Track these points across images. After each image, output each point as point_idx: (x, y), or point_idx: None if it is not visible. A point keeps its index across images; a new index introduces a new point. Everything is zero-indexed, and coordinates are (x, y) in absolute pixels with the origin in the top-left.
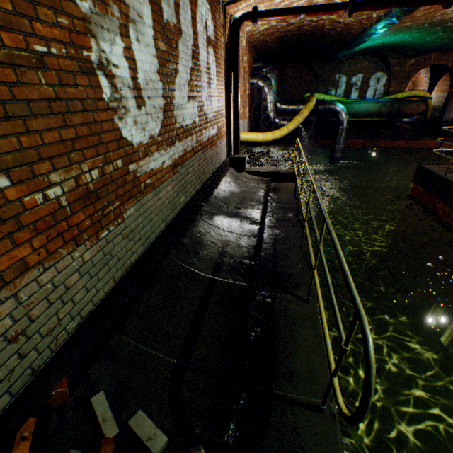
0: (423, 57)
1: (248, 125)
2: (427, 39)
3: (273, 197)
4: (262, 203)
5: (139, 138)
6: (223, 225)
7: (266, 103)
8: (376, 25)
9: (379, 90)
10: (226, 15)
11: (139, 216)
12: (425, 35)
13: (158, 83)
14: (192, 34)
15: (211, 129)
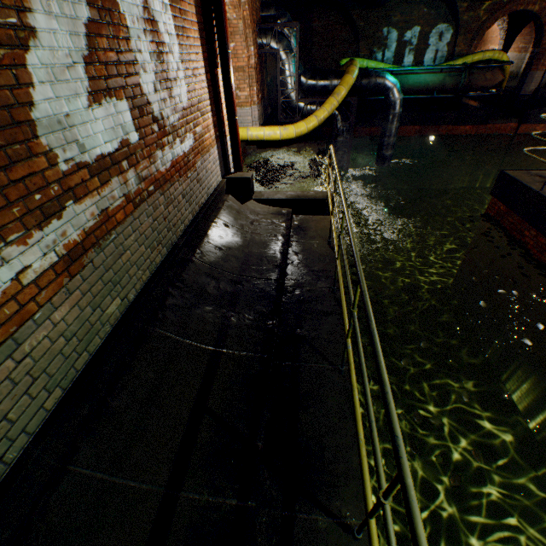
0: None
1: (261, 113)
2: None
3: (296, 247)
4: (277, 266)
5: None
6: (205, 331)
7: (284, 78)
8: None
9: (442, 52)
10: None
11: None
12: None
13: None
14: None
15: (180, 143)
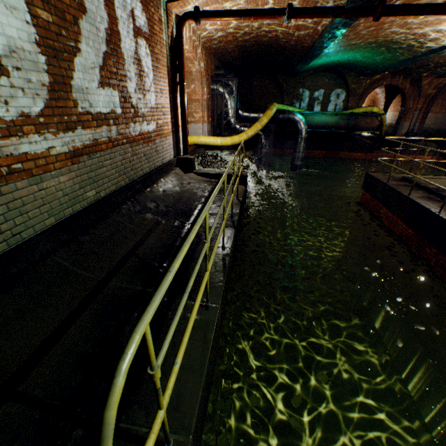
0: (376, 77)
1: (210, 130)
2: (376, 59)
3: (215, 198)
4: (199, 203)
5: None
6: (144, 224)
7: (227, 109)
8: (321, 37)
9: (339, 106)
10: (169, 12)
11: None
12: (374, 54)
13: (37, 56)
14: (106, 17)
15: (146, 125)
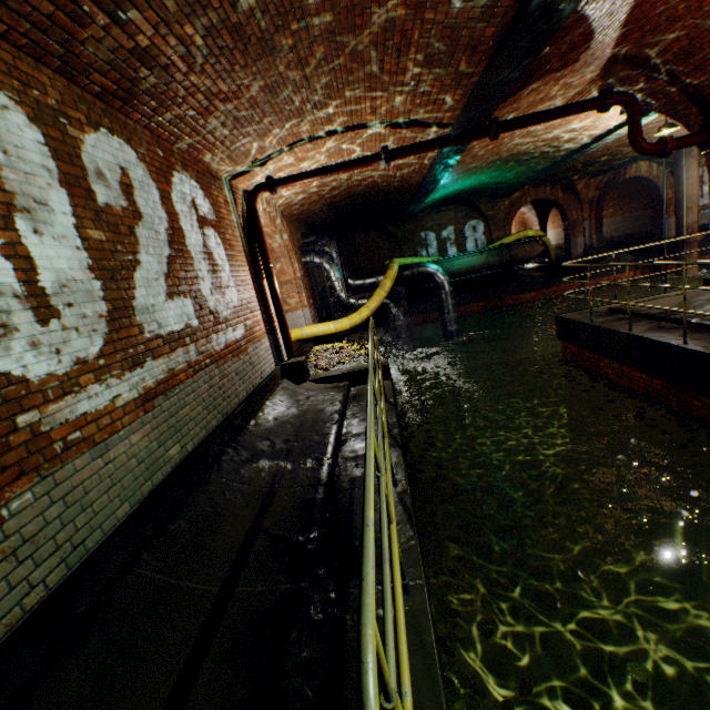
0: (516, 195)
1: (315, 315)
2: (507, 176)
3: (354, 409)
4: (333, 423)
5: (47, 367)
6: (261, 477)
7: (332, 282)
8: (432, 170)
9: (481, 240)
10: (235, 190)
11: (52, 505)
12: (502, 172)
13: (91, 283)
14: (165, 216)
15: (232, 331)
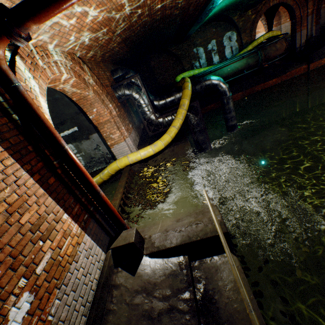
0: (261, 4)
1: (135, 135)
2: None
3: None
4: None
5: None
6: None
7: (142, 108)
8: None
9: (234, 46)
10: None
11: None
12: None
13: None
14: None
15: None
